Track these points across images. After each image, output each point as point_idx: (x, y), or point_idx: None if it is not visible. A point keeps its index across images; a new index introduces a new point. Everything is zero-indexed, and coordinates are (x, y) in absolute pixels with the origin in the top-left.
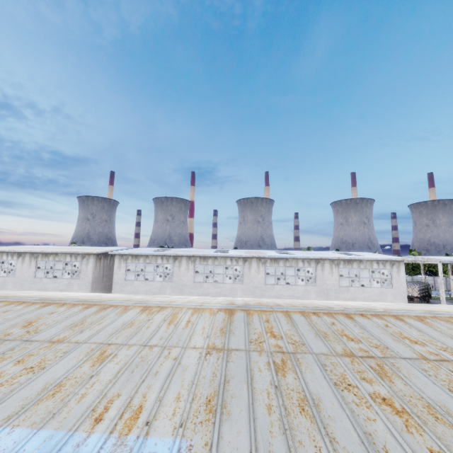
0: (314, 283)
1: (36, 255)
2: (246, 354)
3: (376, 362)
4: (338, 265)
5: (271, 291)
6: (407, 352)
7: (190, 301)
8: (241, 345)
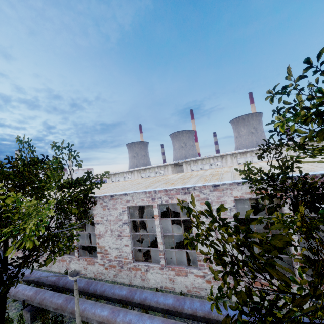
0: None
1: (139, 170)
2: None
3: None
4: None
5: None
6: None
7: None
8: None
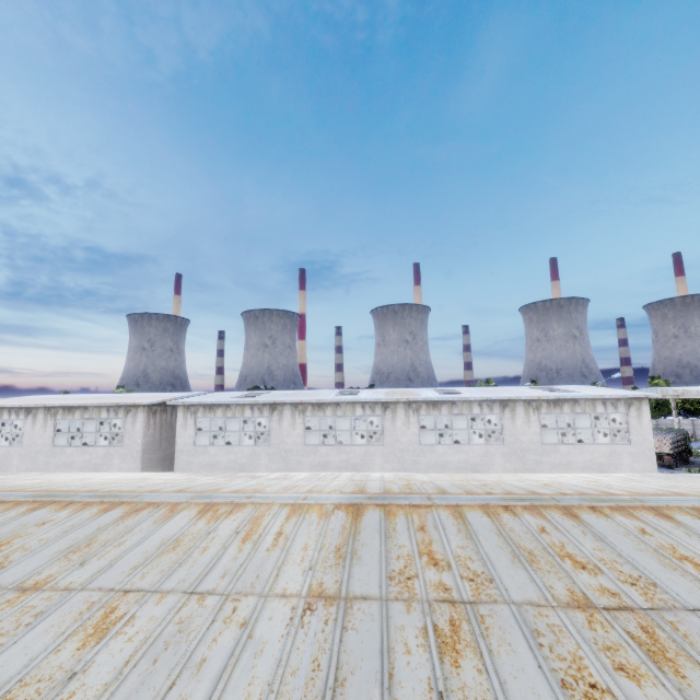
0: (499, 437)
1: (54, 410)
2: (381, 610)
3: (639, 620)
4: (539, 410)
5: (430, 455)
6: (695, 593)
7: (289, 488)
8: (371, 585)
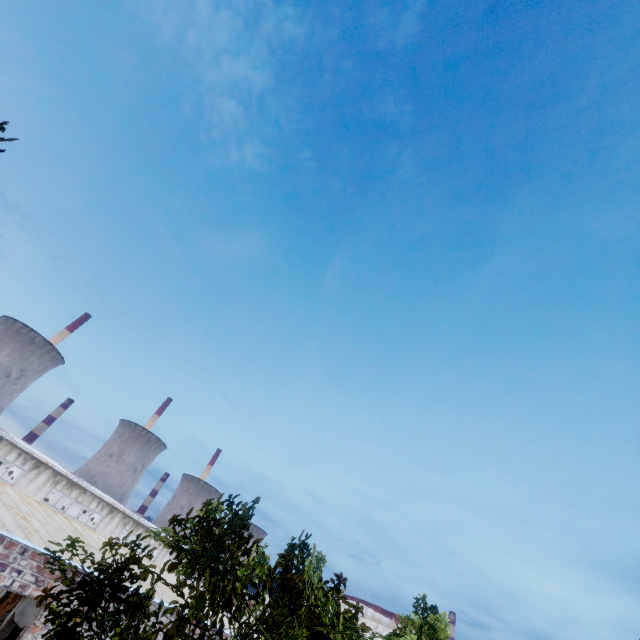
0: None
1: None
2: None
3: None
4: None
5: None
6: None
7: None
8: None
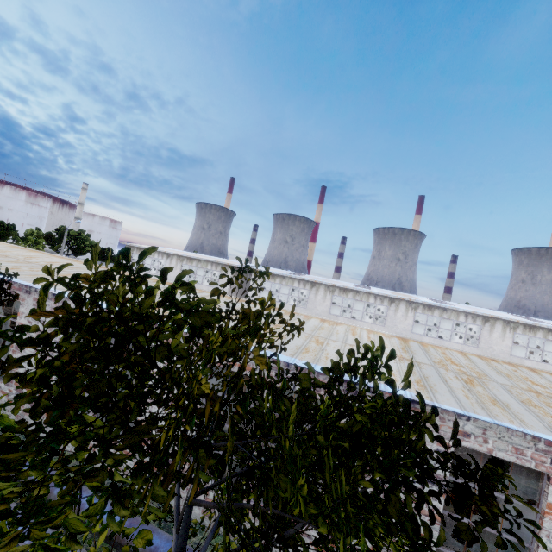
0: None
1: (182, 258)
2: (434, 368)
3: None
4: (515, 330)
5: None
6: None
7: None
8: (426, 362)
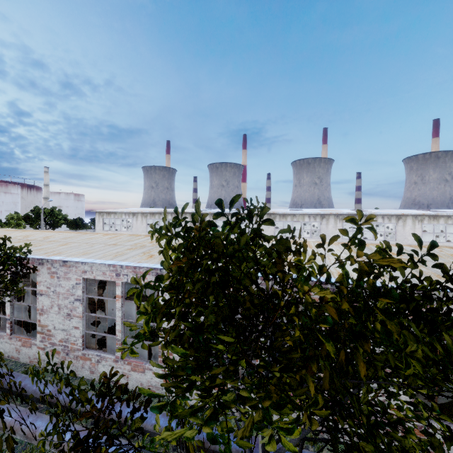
0: None
1: (145, 214)
2: None
3: None
4: (422, 221)
5: None
6: None
7: None
8: None
